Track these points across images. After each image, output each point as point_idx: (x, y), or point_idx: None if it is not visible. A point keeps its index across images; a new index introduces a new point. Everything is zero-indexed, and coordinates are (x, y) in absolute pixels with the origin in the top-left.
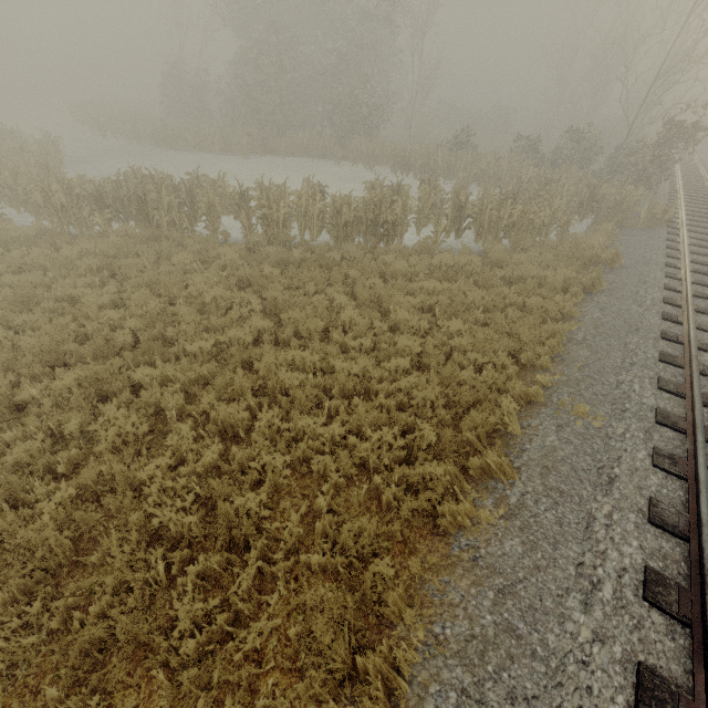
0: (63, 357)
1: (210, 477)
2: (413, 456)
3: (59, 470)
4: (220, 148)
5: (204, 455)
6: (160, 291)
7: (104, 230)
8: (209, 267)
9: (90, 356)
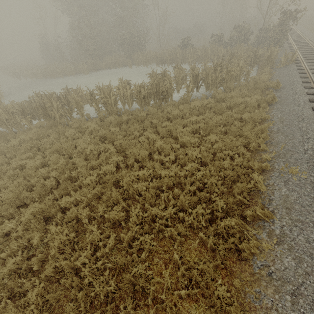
0: (23, 200)
1: (113, 252)
2: (214, 215)
3: (33, 269)
4: (75, 72)
5: (107, 241)
6: (63, 152)
7: (29, 127)
8: (84, 134)
9: (36, 197)
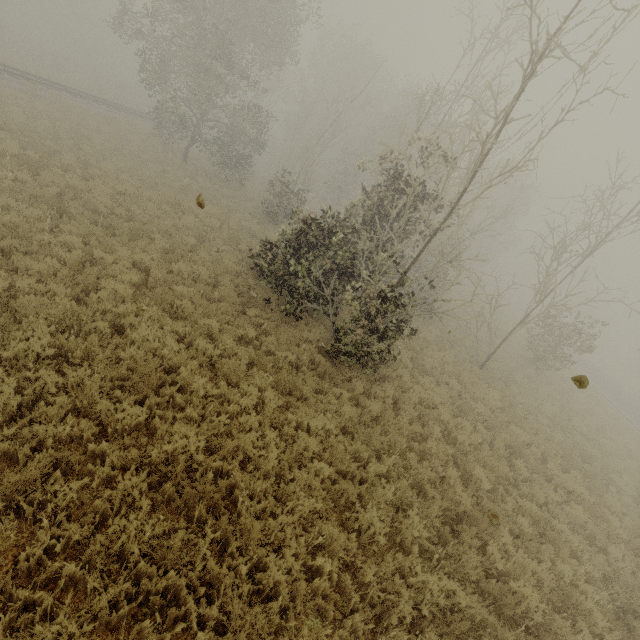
0: None
1: None
2: None
3: None
4: None
5: None
6: None
7: None
8: None
9: None
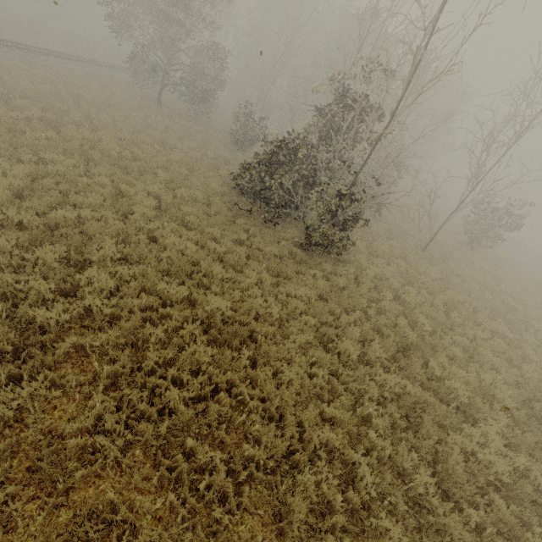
0: None
1: None
2: None
3: None
4: None
5: None
6: None
7: None
8: None
9: None
